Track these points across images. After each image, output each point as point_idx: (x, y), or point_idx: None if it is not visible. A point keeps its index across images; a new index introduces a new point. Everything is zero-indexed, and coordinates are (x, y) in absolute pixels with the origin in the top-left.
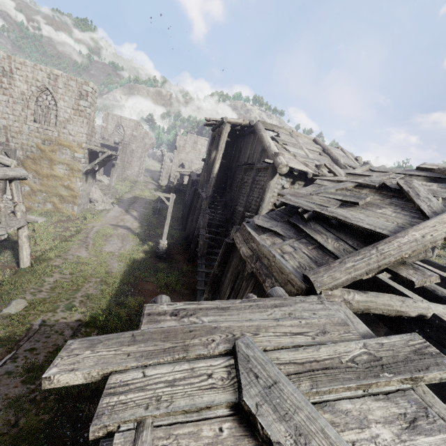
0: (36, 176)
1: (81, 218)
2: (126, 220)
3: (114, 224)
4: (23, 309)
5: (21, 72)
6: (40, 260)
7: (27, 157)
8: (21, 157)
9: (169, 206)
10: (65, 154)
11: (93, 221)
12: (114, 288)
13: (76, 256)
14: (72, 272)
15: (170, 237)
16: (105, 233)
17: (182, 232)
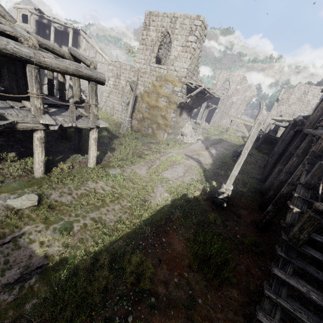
0: (147, 107)
1: (165, 143)
2: (201, 154)
3: (189, 154)
4: (30, 206)
5: (155, 23)
6: (105, 165)
7: (145, 92)
8: (142, 91)
9: (249, 139)
10: (168, 88)
11: (172, 147)
12: (134, 224)
13: (133, 171)
14: (115, 185)
15: (241, 183)
16: (175, 160)
17: (260, 183)
